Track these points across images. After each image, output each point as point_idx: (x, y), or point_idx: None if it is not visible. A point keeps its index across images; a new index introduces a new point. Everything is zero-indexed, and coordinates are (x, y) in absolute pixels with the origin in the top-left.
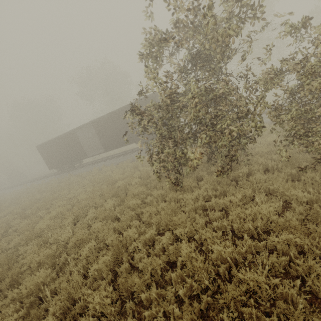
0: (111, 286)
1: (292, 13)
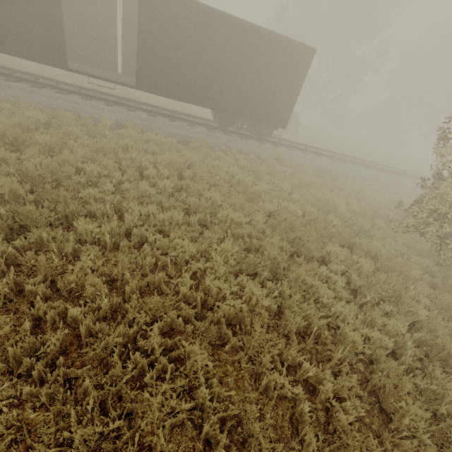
0: None
1: None
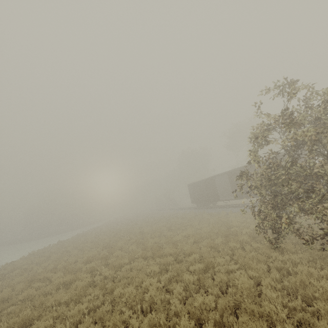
0: (196, 276)
1: None
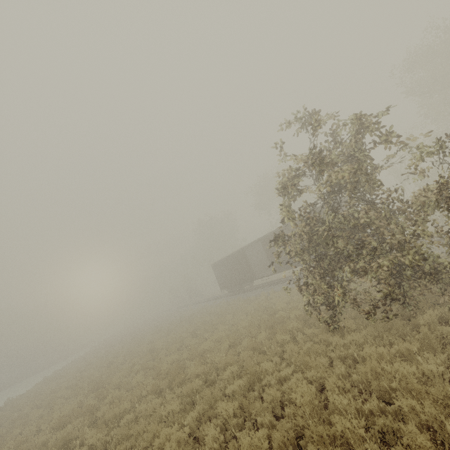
0: (237, 402)
1: (426, 135)
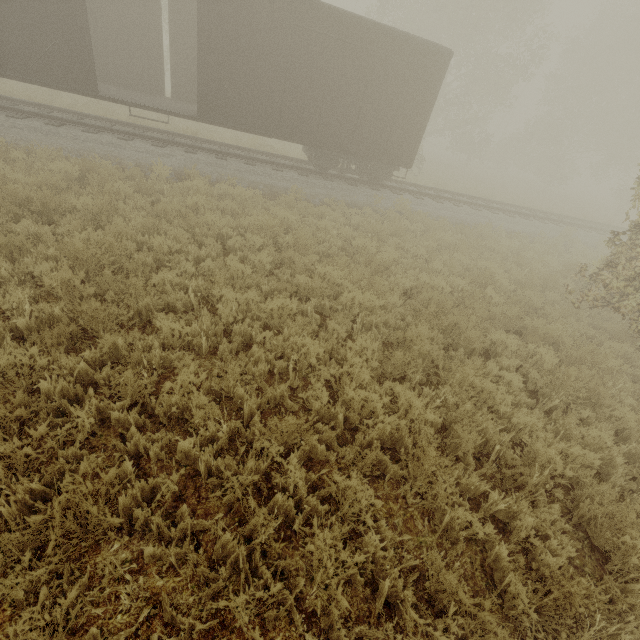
0: None
1: None
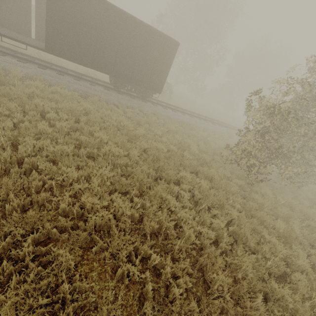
0: None
1: None
